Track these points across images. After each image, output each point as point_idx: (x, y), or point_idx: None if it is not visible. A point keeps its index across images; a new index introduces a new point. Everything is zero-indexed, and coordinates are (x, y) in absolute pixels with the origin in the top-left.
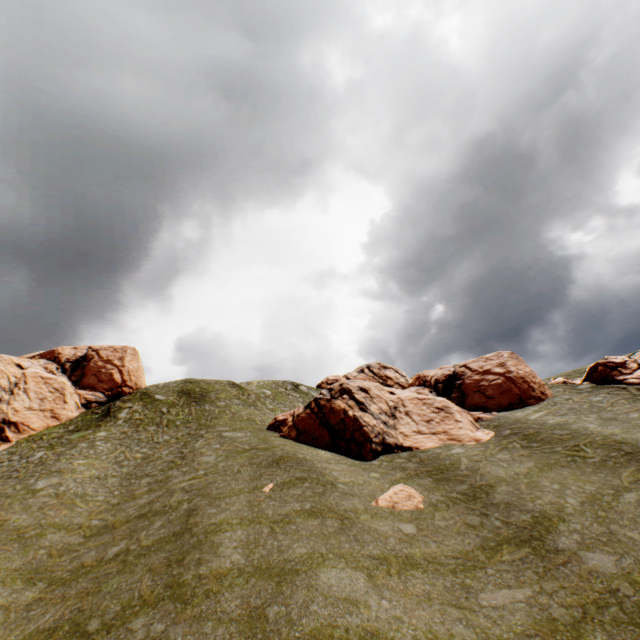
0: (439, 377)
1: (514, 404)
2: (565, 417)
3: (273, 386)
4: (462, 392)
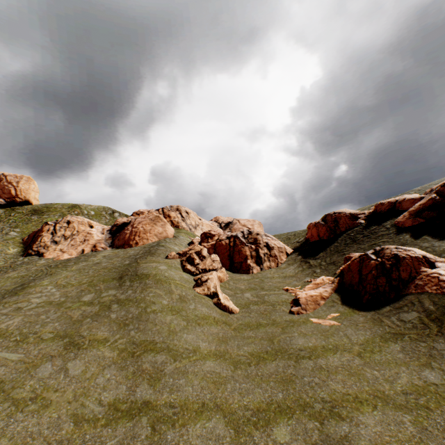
0: (120, 223)
1: (121, 246)
2: (100, 258)
3: (101, 210)
4: (120, 234)
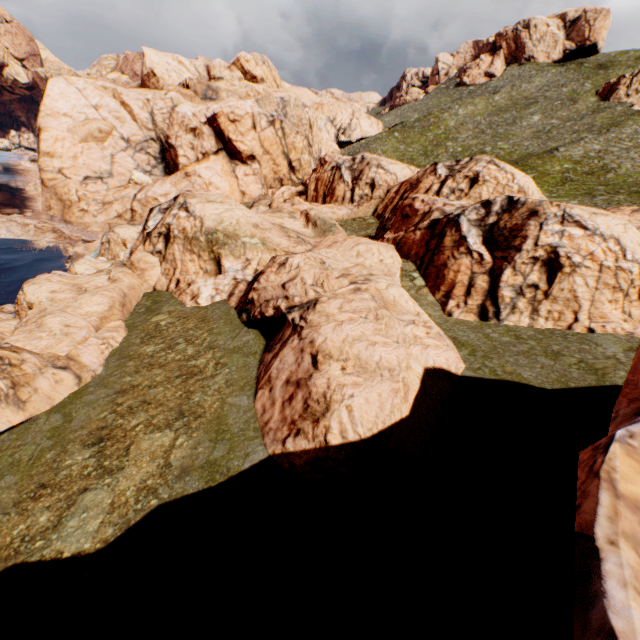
0: None
1: None
2: None
3: None
4: None
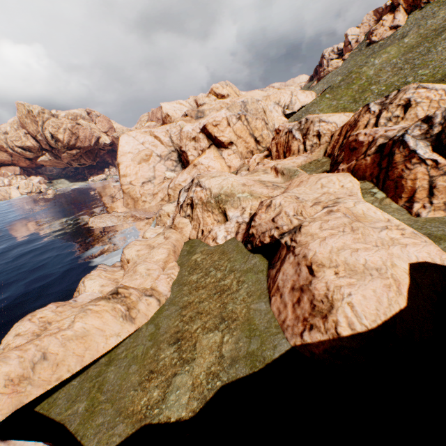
0: None
1: None
2: None
3: None
4: None
